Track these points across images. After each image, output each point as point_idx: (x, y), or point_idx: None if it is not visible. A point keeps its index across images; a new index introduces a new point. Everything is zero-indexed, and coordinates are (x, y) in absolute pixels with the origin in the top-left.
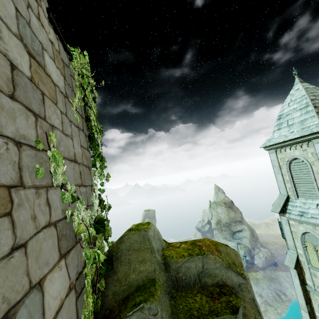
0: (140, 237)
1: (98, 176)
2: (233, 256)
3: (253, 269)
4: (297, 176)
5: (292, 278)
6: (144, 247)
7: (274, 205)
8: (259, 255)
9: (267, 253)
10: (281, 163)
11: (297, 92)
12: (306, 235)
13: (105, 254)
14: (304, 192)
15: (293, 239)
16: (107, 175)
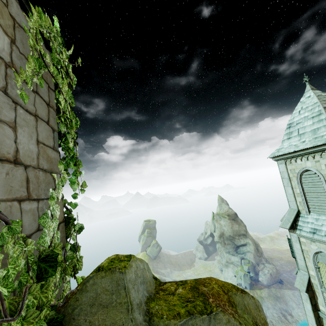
0: (112, 283)
1: (71, 185)
2: (253, 310)
3: (258, 286)
4: (308, 189)
5: (303, 302)
6: (117, 302)
7: (283, 220)
8: (264, 272)
9: (273, 270)
10: (291, 174)
11: (308, 100)
12: (319, 255)
13: (50, 316)
14: (317, 207)
15: (304, 259)
16: (82, 183)
